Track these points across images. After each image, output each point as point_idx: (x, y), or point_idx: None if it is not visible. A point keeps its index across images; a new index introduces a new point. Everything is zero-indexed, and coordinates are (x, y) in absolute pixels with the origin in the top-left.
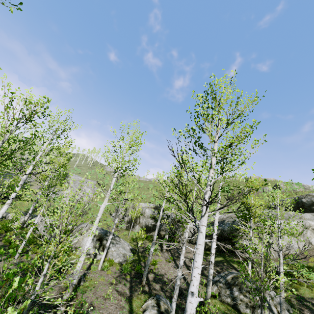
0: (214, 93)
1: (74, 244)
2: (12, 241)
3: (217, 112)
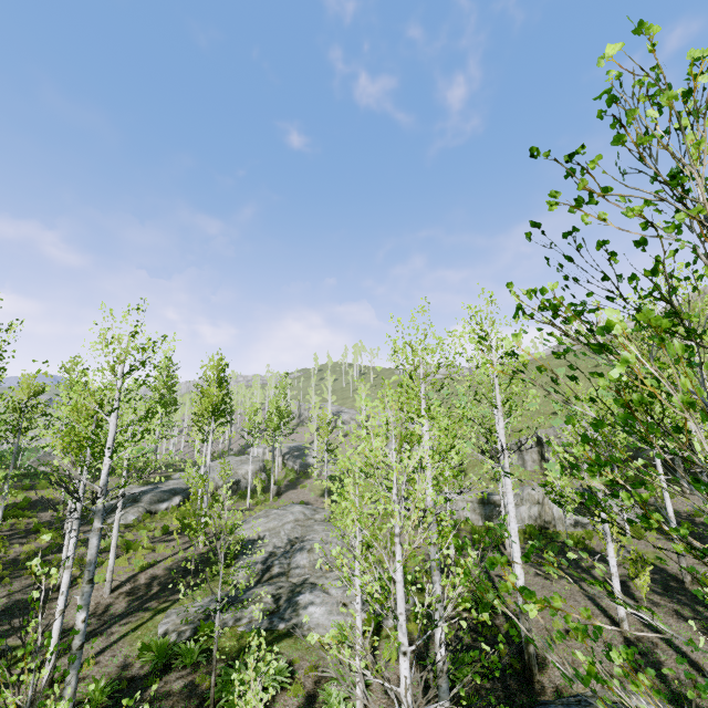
0: None
1: (537, 519)
2: None
3: None
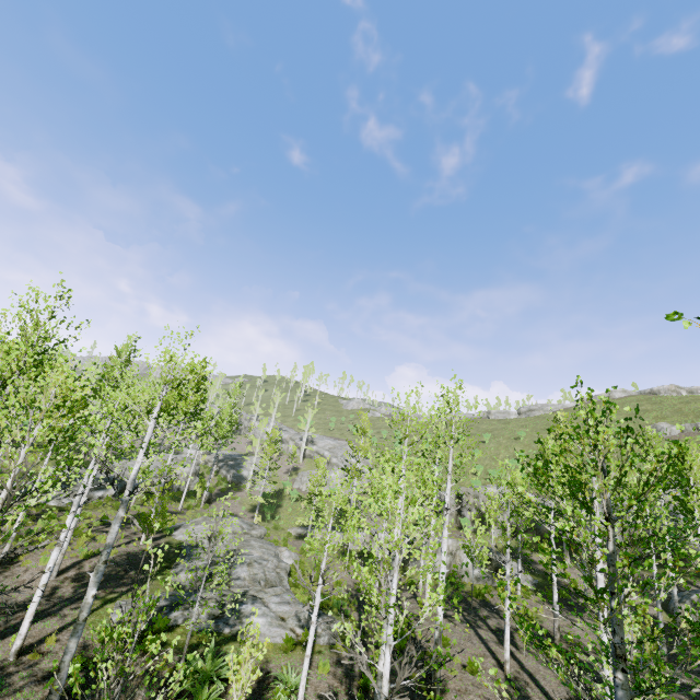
0: (683, 459)
1: (447, 568)
2: (583, 588)
3: (693, 480)
